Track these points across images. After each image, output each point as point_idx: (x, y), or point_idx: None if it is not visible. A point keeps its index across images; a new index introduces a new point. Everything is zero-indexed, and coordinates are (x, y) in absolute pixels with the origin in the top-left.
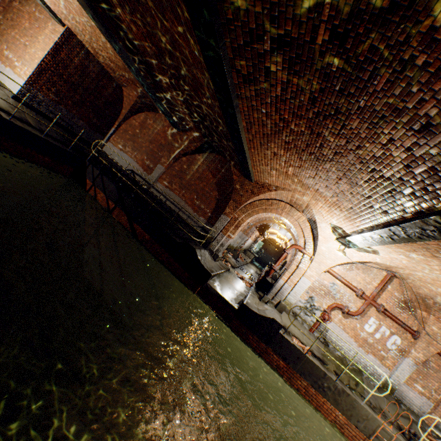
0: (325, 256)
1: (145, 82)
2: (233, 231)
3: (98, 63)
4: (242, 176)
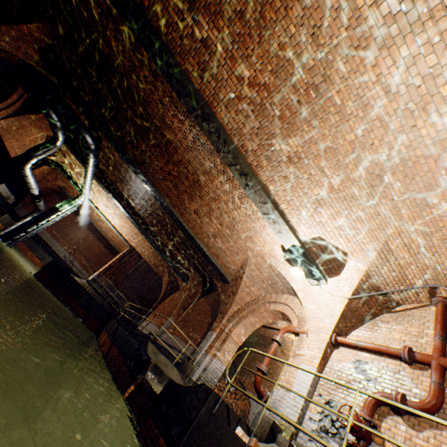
0: (319, 316)
1: (152, 240)
2: (219, 347)
3: (147, 263)
4: (223, 283)
